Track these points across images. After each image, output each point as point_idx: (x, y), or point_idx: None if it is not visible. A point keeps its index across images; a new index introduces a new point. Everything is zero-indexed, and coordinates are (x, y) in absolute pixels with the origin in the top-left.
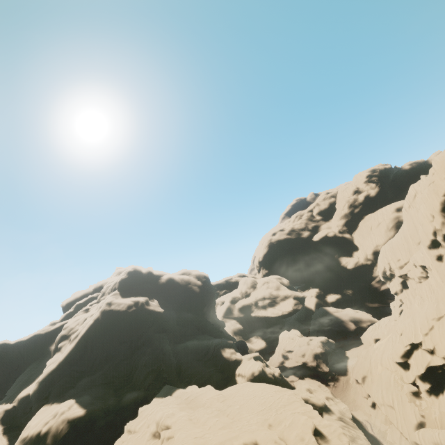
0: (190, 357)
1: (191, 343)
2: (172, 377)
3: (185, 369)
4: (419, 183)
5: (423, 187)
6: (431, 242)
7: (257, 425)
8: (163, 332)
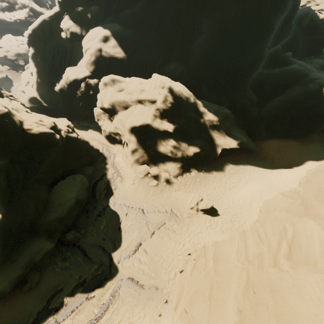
0: None
1: None
2: None
3: None
4: None
5: None
6: None
7: None
8: None
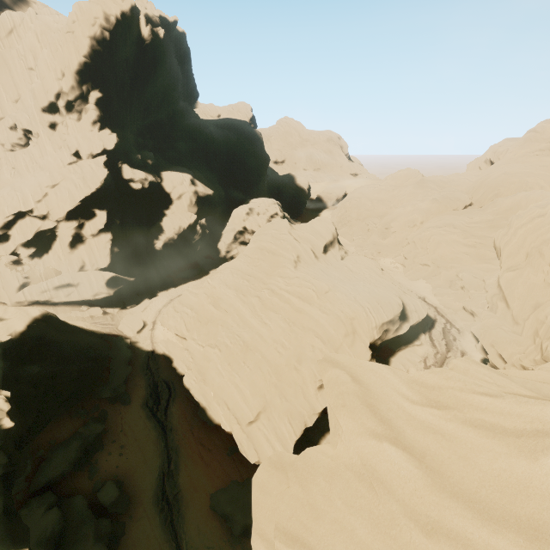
0: None
1: None
2: None
3: None
4: (23, 17)
5: (39, 28)
6: (50, 104)
7: None
8: None
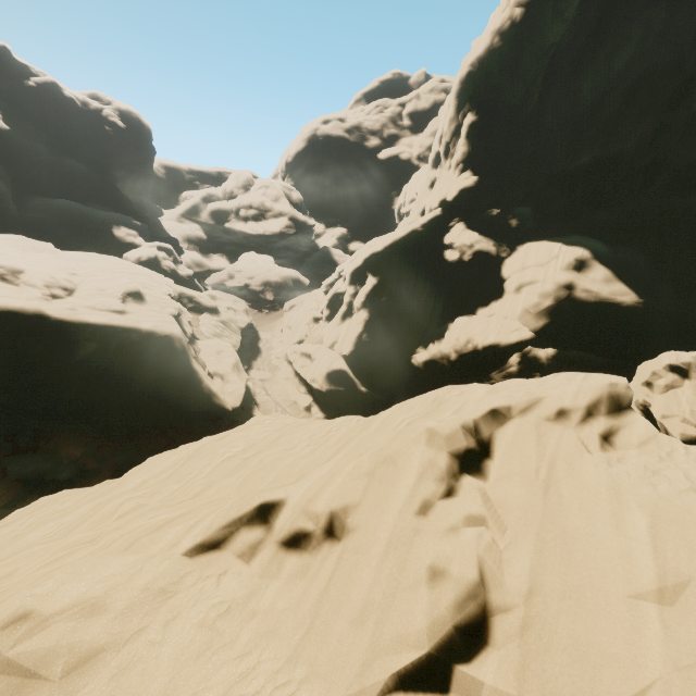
0: (50, 216)
1: (63, 201)
2: (1, 225)
3: (34, 226)
4: None
5: None
6: (436, 156)
7: (53, 268)
8: (4, 165)
